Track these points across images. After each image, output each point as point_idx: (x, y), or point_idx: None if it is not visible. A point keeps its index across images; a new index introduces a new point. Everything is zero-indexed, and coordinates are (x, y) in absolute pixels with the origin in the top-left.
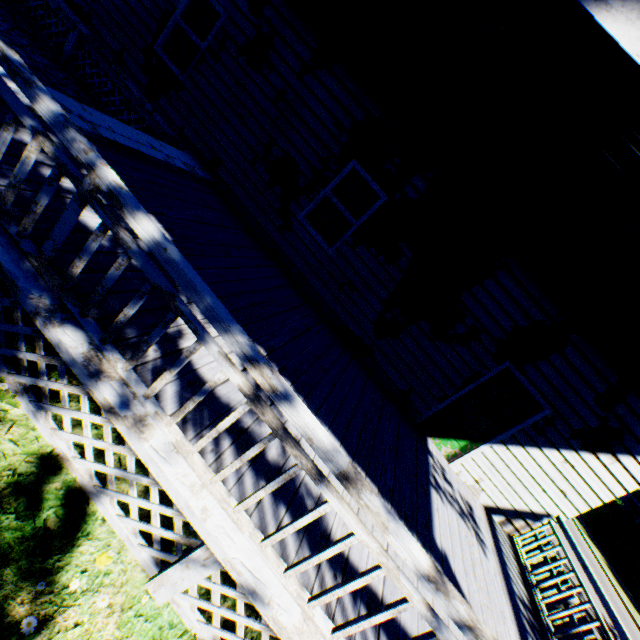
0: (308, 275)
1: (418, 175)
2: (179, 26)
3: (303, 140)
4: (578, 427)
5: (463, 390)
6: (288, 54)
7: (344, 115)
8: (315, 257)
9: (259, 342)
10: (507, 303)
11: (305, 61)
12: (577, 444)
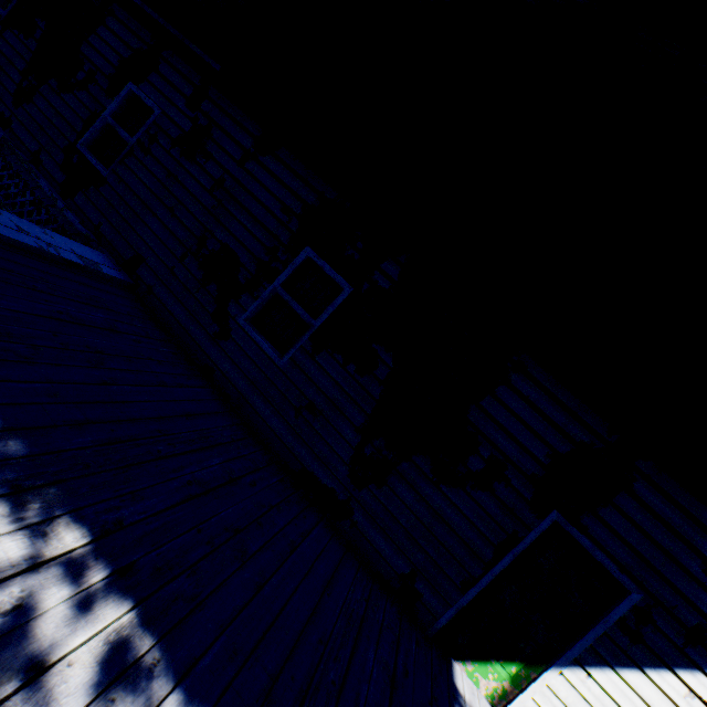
0: (252, 397)
1: (388, 260)
2: (112, 128)
3: (245, 229)
4: (693, 622)
5: (496, 566)
6: (228, 143)
7: (293, 199)
8: (262, 372)
9: (82, 514)
10: (534, 419)
11: (247, 148)
12: (701, 656)
